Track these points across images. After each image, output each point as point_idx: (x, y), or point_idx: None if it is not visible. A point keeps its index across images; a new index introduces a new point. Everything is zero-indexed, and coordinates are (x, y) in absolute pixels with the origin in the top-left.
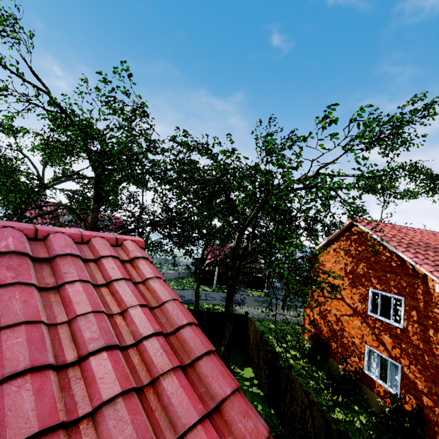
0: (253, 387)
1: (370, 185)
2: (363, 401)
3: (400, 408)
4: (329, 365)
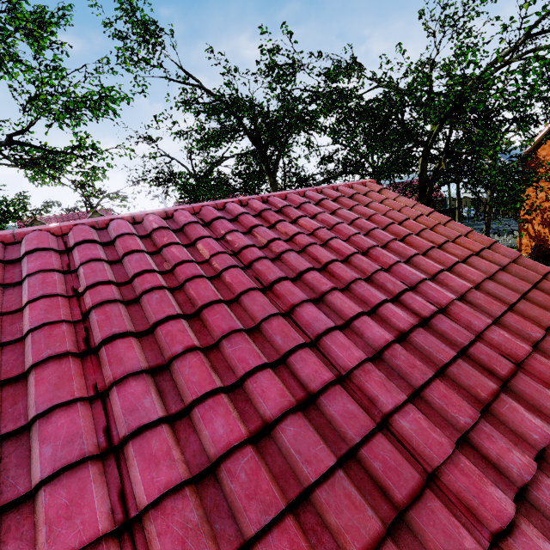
0: None
1: None
2: None
3: None
4: None
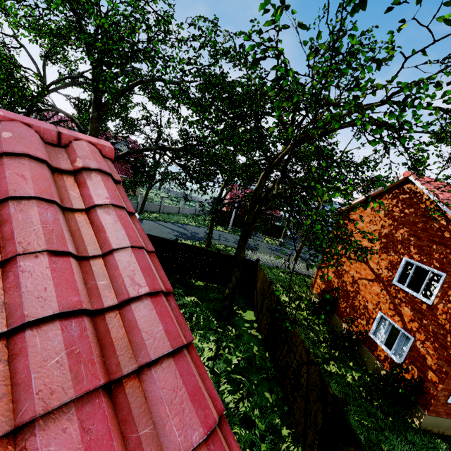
0: (252, 329)
1: (447, 132)
2: (359, 359)
3: (398, 374)
4: (332, 321)
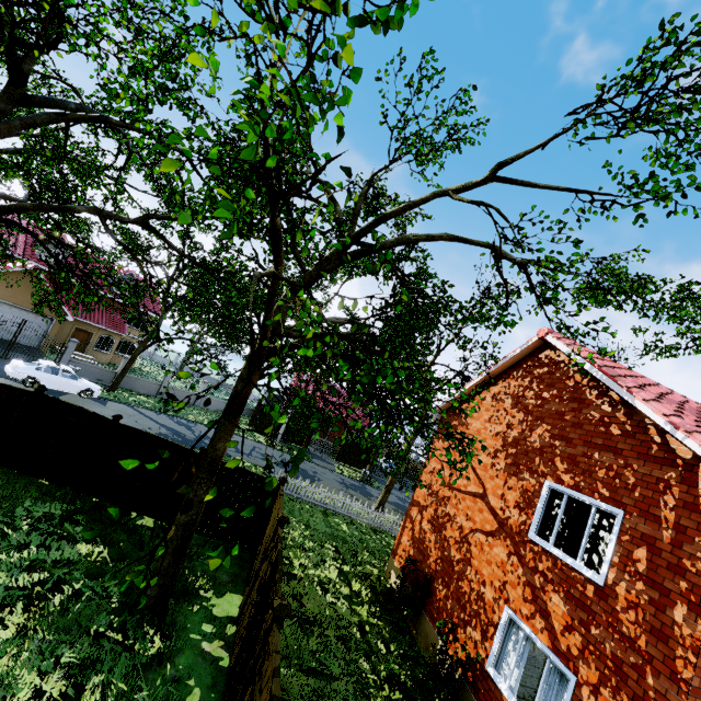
0: (215, 640)
1: (598, 283)
2: None
3: None
4: (421, 632)
